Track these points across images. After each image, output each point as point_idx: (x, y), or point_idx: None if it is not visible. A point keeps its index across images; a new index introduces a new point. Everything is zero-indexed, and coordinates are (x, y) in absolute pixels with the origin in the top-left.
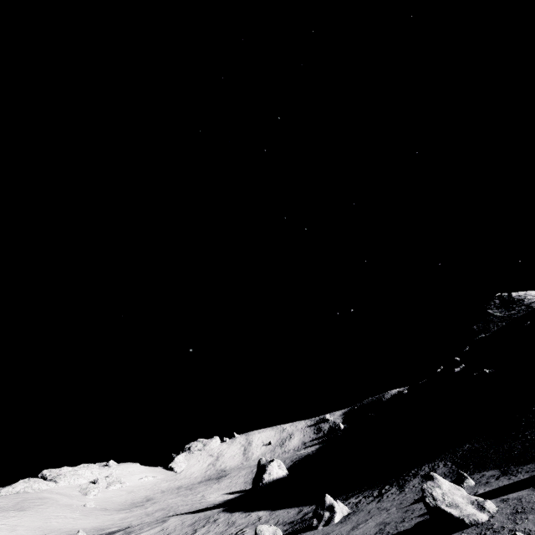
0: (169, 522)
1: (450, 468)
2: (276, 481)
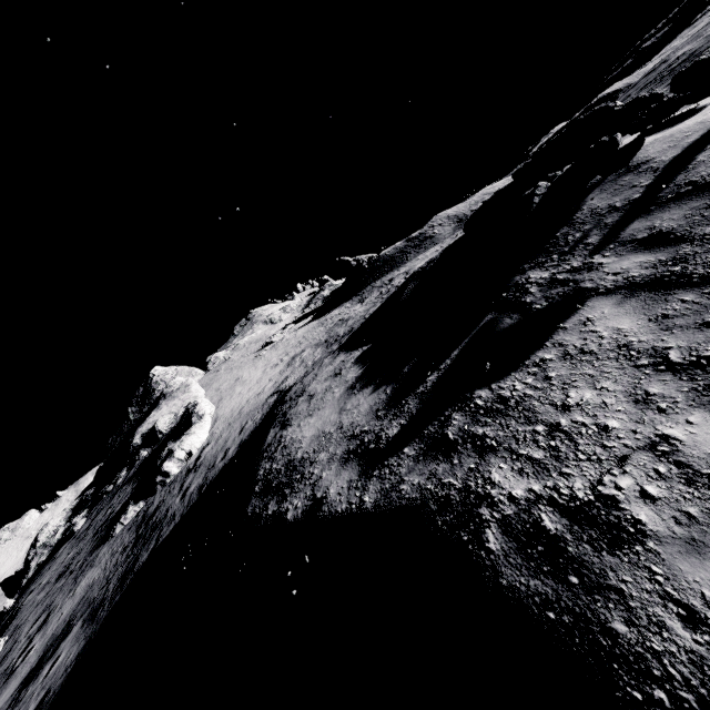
0: None
1: None
2: None
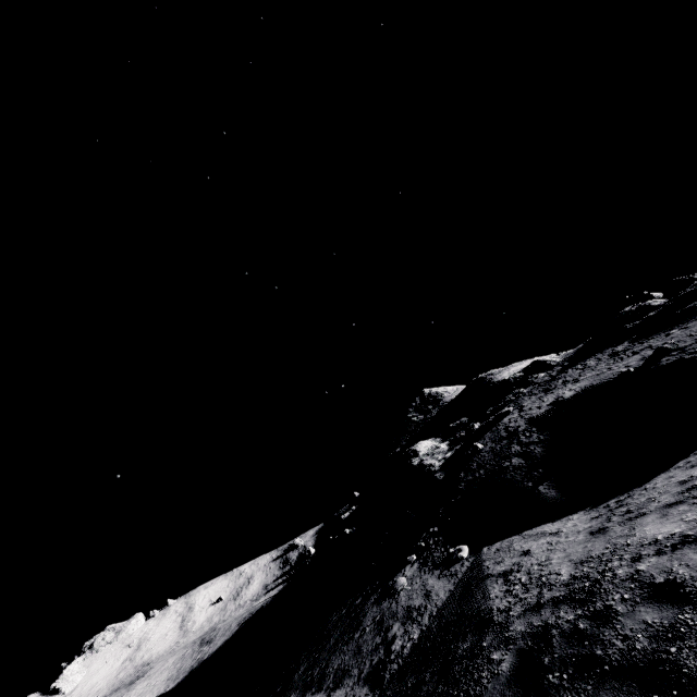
0: None
1: None
2: None
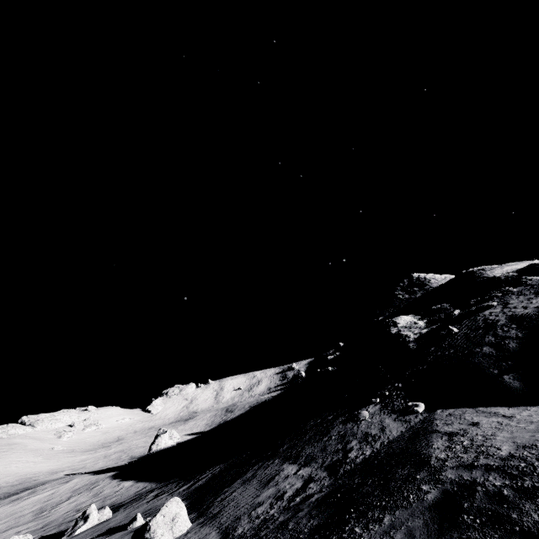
0: (67, 484)
1: (204, 481)
2: (163, 450)
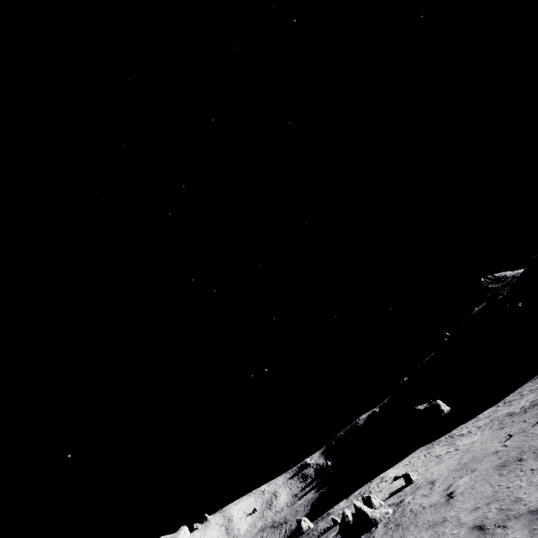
0: (389, 472)
1: None
2: (450, 410)
